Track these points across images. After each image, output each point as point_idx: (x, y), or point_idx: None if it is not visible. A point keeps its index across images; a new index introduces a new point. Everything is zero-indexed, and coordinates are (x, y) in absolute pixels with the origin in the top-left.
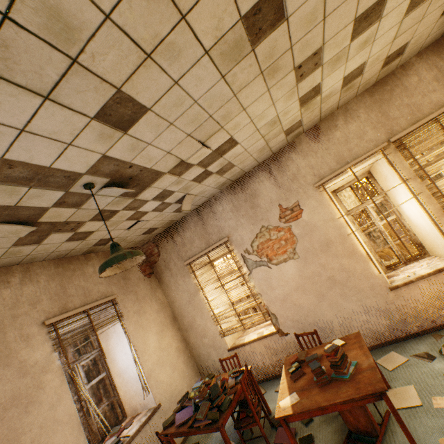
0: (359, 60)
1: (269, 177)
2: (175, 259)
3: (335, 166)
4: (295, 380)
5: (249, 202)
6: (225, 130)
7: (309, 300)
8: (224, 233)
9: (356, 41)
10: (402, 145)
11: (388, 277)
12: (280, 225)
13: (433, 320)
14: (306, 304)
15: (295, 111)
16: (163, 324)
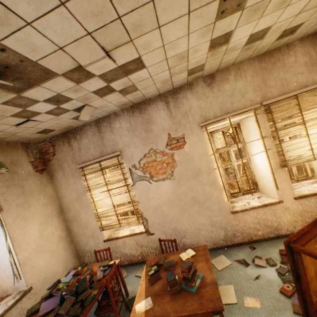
0: (269, 21)
1: (166, 108)
2: (69, 161)
3: (218, 113)
4: (152, 284)
5: (144, 126)
6: (135, 46)
7: (174, 211)
8: (118, 147)
9: None
10: (269, 109)
11: (231, 202)
12: (166, 151)
13: (252, 236)
14: (172, 215)
15: (203, 52)
16: (48, 216)
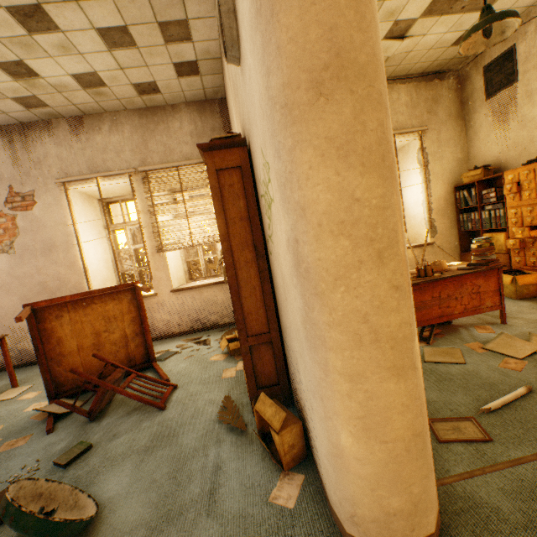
0: (79, 65)
1: (8, 148)
2: None
3: (86, 170)
4: None
5: None
6: None
7: (12, 301)
8: None
9: (42, 38)
10: (148, 178)
11: None
12: (4, 210)
13: None
14: (7, 306)
15: (7, 79)
16: None
